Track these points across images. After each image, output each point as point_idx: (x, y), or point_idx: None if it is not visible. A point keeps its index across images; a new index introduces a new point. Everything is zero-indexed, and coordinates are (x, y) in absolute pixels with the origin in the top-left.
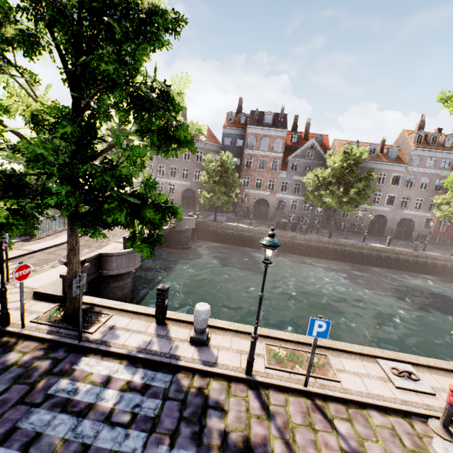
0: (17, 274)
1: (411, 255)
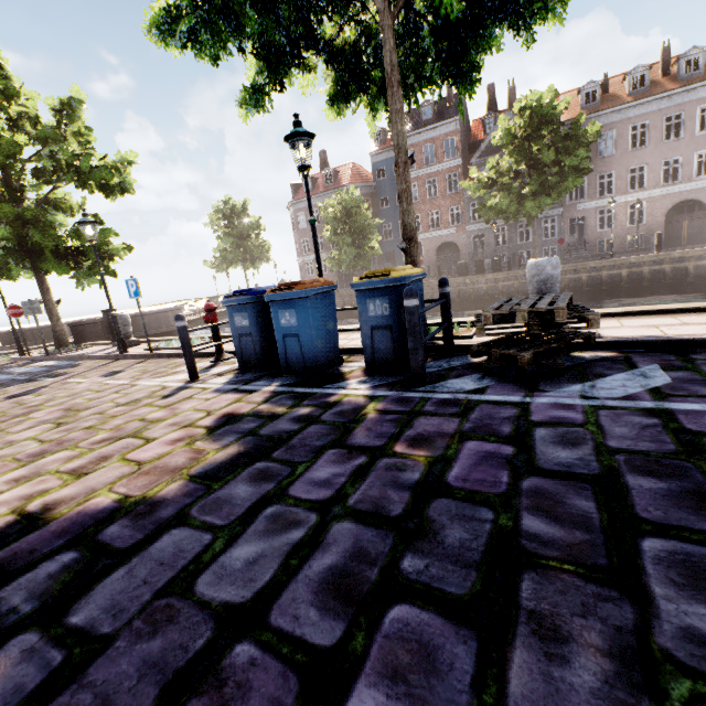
0: (11, 312)
1: None
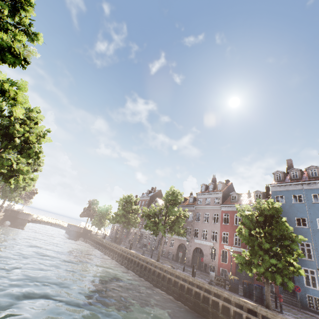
0: None
1: (133, 256)
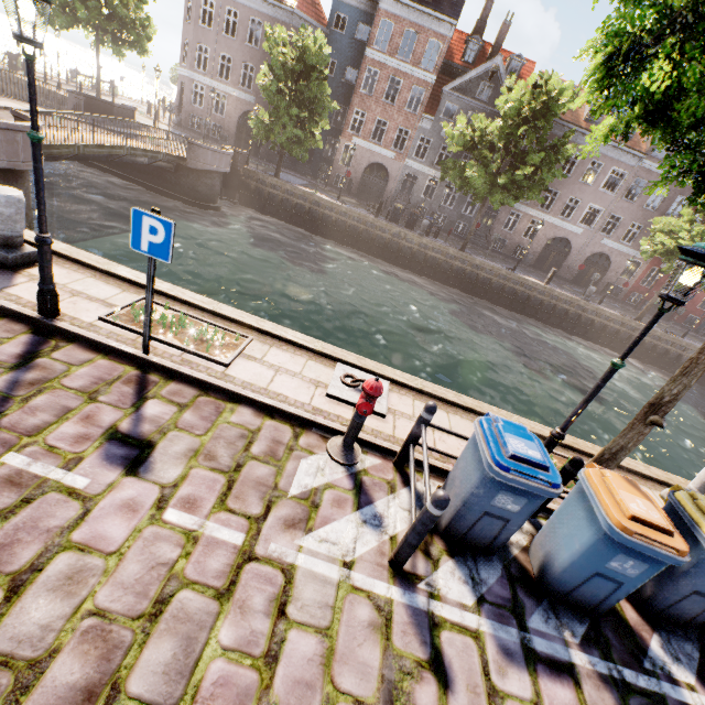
0: None
1: (575, 306)
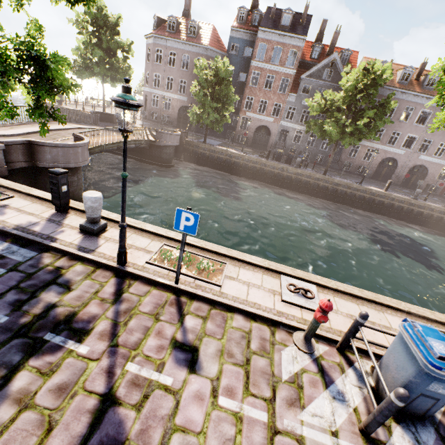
0: None
1: (408, 203)
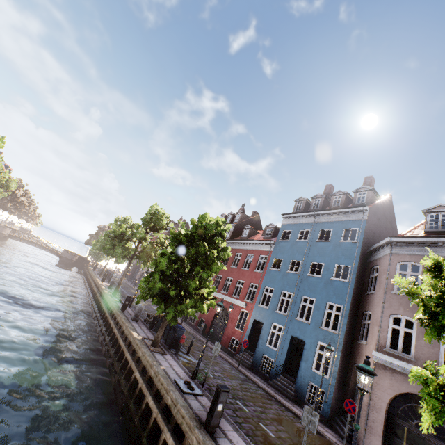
0: None
1: (98, 287)
